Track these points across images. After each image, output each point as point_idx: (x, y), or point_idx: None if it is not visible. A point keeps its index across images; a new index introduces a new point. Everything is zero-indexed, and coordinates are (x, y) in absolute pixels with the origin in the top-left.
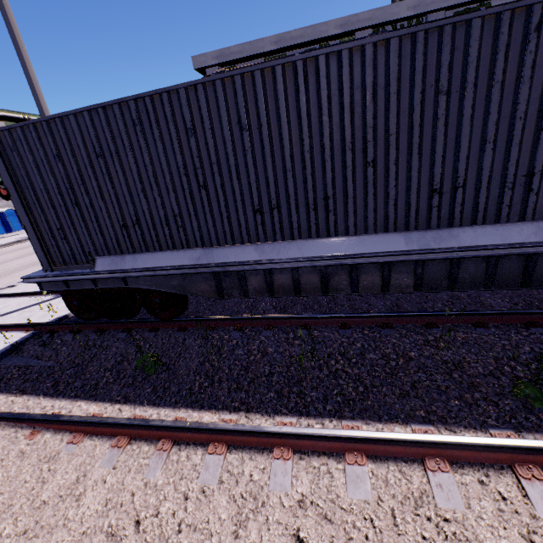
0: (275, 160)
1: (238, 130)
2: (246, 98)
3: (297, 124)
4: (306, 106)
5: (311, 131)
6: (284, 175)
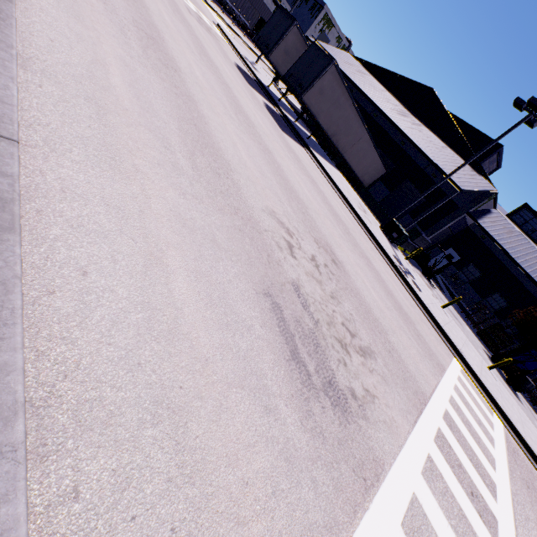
0: None
1: None
2: None
3: None
4: None
5: None
6: None
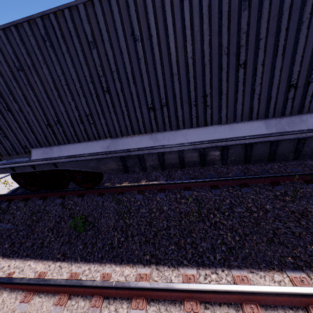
0: (163, 66)
1: (132, 41)
2: (137, 11)
3: (181, 33)
4: (190, 16)
5: (194, 39)
6: (171, 78)
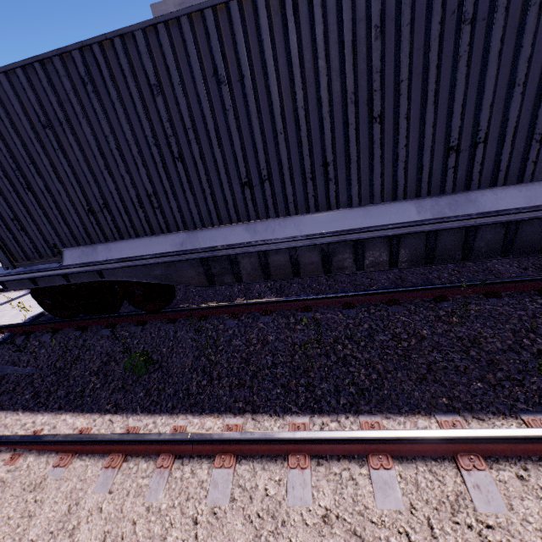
0: (262, 121)
1: (215, 84)
2: (221, 41)
3: (287, 72)
4: (298, 48)
5: (305, 81)
6: (275, 139)
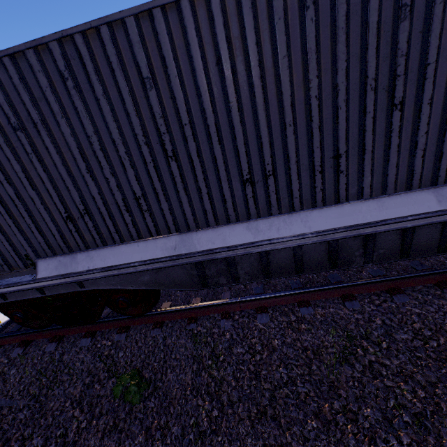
0: (269, 113)
1: (217, 74)
2: (227, 26)
3: (300, 59)
4: (315, 31)
5: (320, 68)
6: (282, 131)
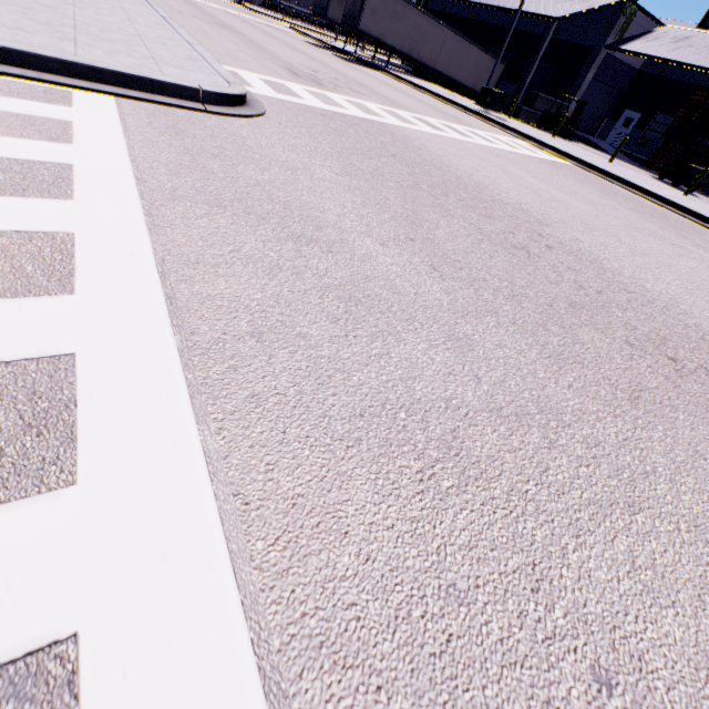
0: None
1: None
2: None
3: None
4: None
5: None
6: None
